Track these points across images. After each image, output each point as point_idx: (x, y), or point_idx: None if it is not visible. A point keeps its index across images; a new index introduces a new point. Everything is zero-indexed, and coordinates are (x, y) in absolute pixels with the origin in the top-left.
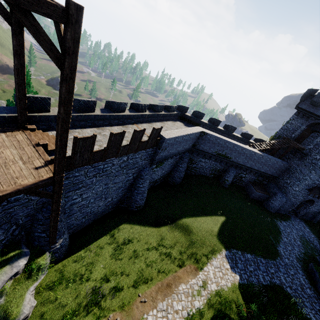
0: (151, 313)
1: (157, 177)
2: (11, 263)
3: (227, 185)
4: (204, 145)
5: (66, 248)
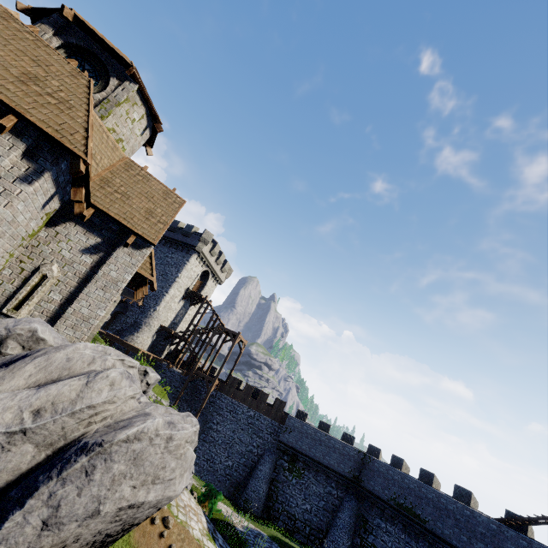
0: None
1: (296, 509)
2: None
3: None
4: (372, 479)
5: None
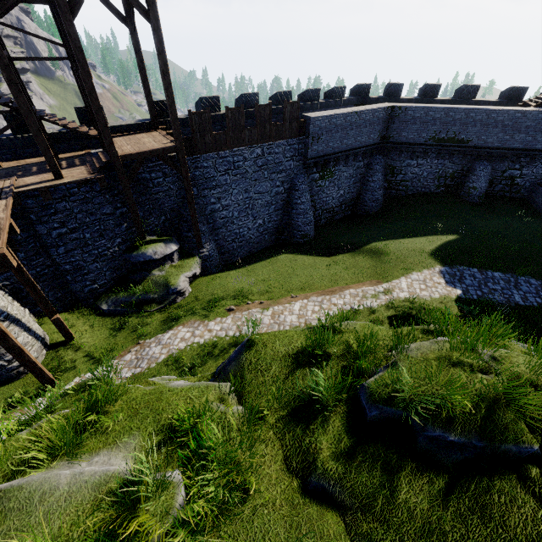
0: (300, 301)
1: (332, 202)
2: (165, 243)
3: (476, 198)
4: (404, 131)
5: (217, 263)
